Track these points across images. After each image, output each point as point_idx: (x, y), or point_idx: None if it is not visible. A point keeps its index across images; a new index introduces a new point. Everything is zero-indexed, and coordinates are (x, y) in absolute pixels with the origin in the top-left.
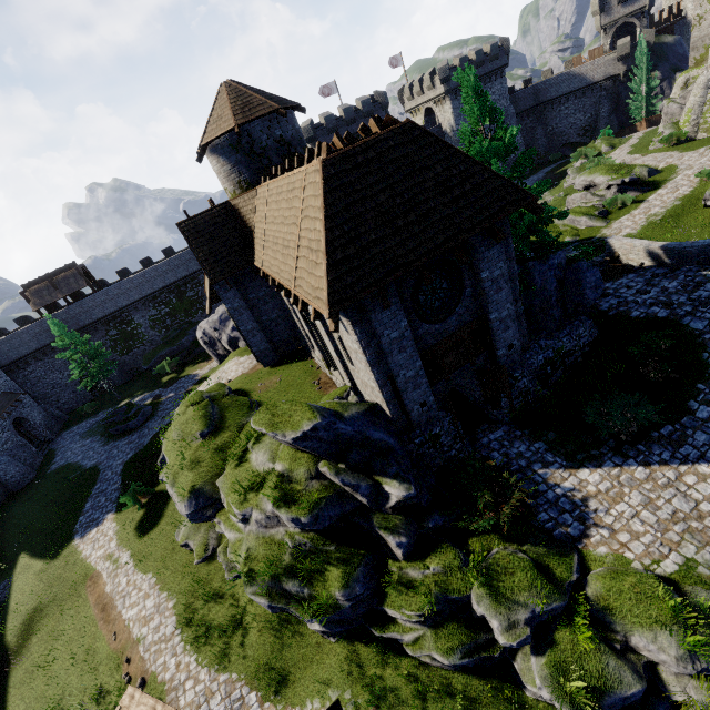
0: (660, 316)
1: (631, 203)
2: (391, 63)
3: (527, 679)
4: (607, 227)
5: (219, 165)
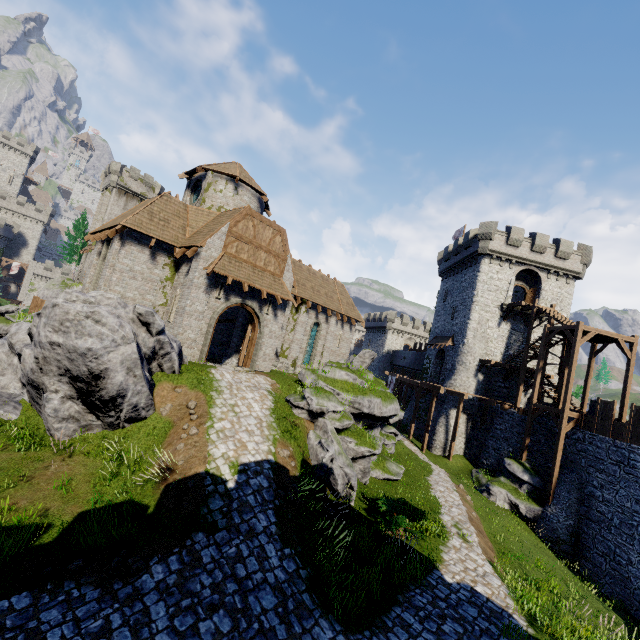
0: None
1: None
2: None
3: None
4: None
5: (256, 209)
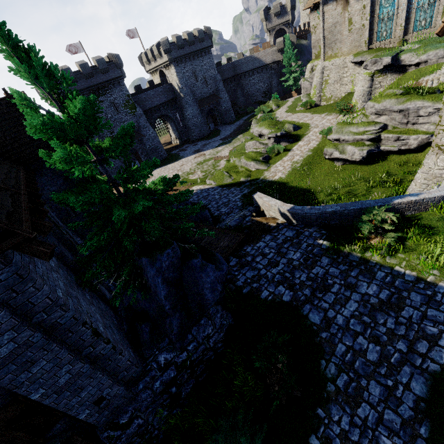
0: (285, 300)
1: (283, 151)
2: (128, 34)
3: None
4: (267, 170)
5: None
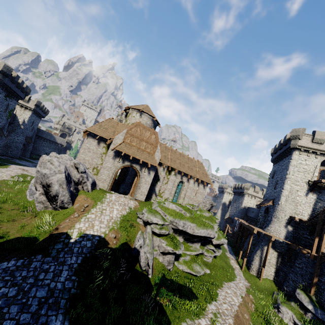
0: None
1: None
2: None
3: None
4: None
5: (151, 124)
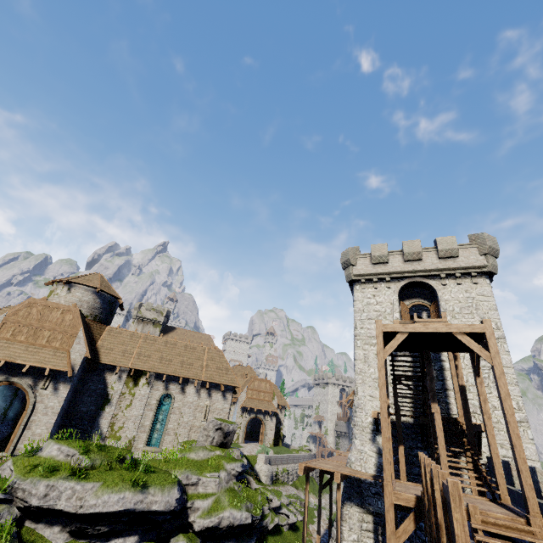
0: None
1: None
2: None
3: (283, 521)
4: None
5: (92, 300)
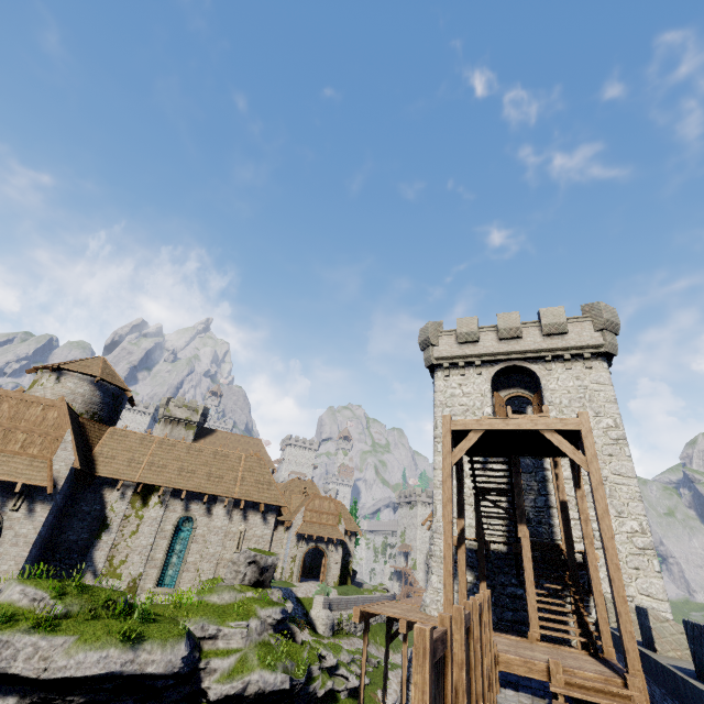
0: None
1: None
2: None
3: (340, 685)
4: None
5: (89, 392)
